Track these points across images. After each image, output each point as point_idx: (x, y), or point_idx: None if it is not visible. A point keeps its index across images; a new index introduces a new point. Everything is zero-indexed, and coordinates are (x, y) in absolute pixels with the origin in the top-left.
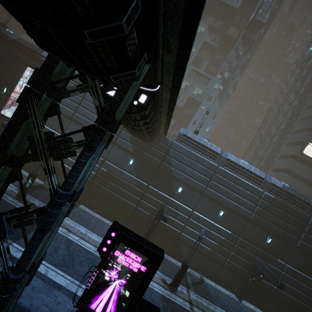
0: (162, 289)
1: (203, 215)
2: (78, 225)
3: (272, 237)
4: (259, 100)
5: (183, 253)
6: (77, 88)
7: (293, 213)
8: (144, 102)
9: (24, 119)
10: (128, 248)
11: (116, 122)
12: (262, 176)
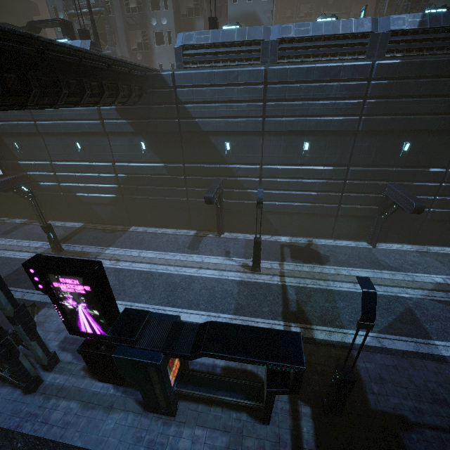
0: (240, 275)
1: (280, 165)
2: (129, 251)
3: (411, 139)
4: None
5: (275, 225)
6: None
7: (449, 70)
8: None
9: None
10: (59, 277)
11: None
12: (363, 30)
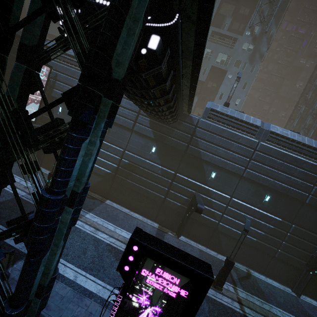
0: None
1: (243, 202)
2: (106, 223)
3: None
4: (300, 57)
5: (223, 245)
6: (56, 43)
7: None
8: (156, 47)
9: None
10: (159, 266)
11: (117, 83)
12: None
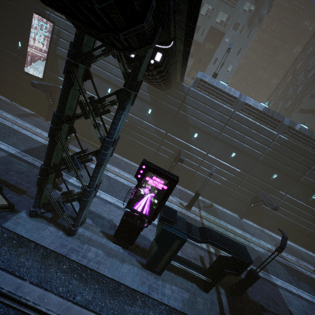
0: (179, 208)
1: (216, 157)
2: (112, 167)
3: (278, 174)
4: (305, 17)
5: (197, 187)
6: (102, 53)
7: (303, 153)
8: (159, 60)
9: (70, 87)
10: (154, 176)
11: (138, 83)
12: (279, 119)
